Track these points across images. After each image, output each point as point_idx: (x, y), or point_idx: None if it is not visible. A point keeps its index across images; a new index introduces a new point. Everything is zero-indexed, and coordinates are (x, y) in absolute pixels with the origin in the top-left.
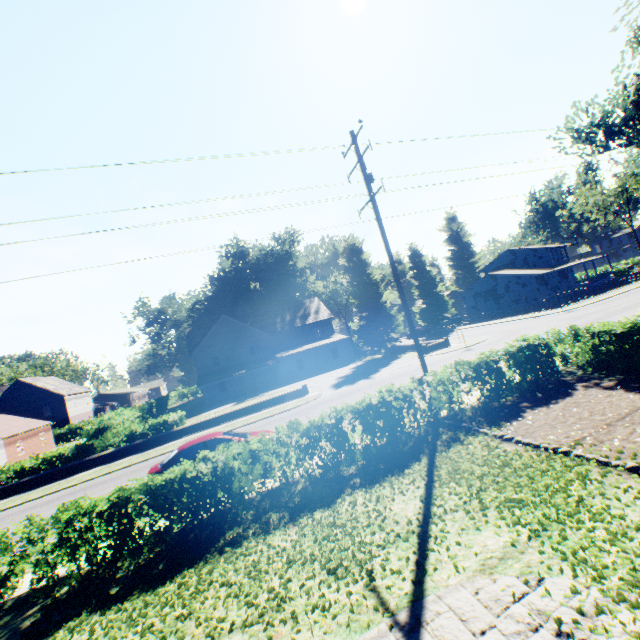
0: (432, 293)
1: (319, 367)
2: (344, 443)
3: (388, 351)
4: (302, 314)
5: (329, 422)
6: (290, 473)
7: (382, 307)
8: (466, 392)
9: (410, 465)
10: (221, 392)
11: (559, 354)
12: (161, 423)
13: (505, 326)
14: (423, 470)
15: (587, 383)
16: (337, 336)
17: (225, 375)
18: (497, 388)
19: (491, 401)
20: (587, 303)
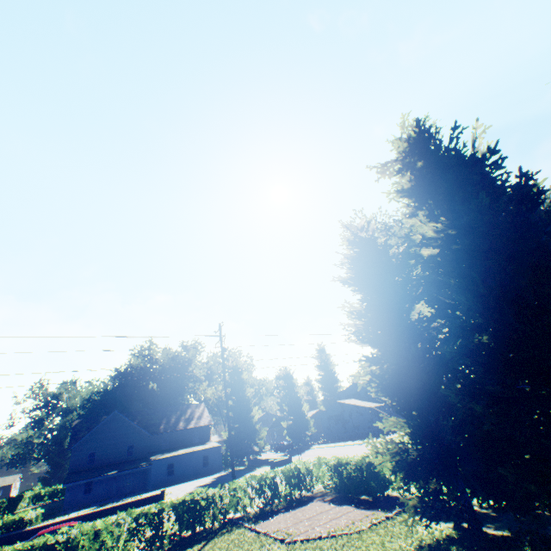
0: (298, 411)
1: (188, 473)
2: (160, 529)
3: (250, 463)
4: (187, 417)
5: (154, 510)
6: (117, 548)
7: (250, 420)
8: (253, 498)
9: (194, 546)
10: (84, 494)
11: (315, 475)
12: (16, 520)
13: (338, 449)
14: (198, 547)
15: (321, 497)
16: (211, 443)
17: (96, 474)
18: (271, 496)
19: (266, 506)
20: (392, 436)
